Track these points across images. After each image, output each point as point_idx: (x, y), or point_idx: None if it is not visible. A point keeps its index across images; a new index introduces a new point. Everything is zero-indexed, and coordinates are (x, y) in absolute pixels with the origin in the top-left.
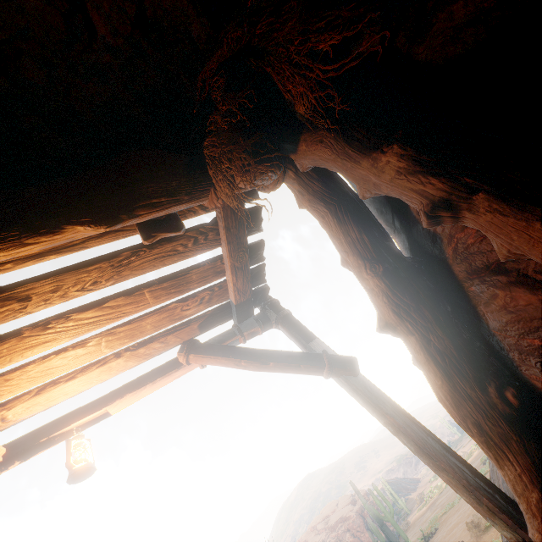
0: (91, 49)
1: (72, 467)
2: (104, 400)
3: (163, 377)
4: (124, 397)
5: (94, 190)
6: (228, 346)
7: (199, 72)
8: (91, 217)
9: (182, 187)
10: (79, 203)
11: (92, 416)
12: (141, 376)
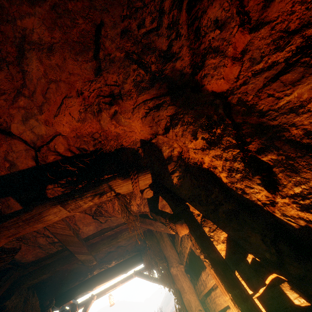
0: (128, 252)
1: (111, 303)
2: (115, 284)
3: (129, 280)
4: (120, 285)
5: (125, 268)
6: (145, 274)
7: (143, 247)
8: (124, 272)
9: (139, 263)
10: (123, 271)
11: (113, 289)
12: (123, 278)
